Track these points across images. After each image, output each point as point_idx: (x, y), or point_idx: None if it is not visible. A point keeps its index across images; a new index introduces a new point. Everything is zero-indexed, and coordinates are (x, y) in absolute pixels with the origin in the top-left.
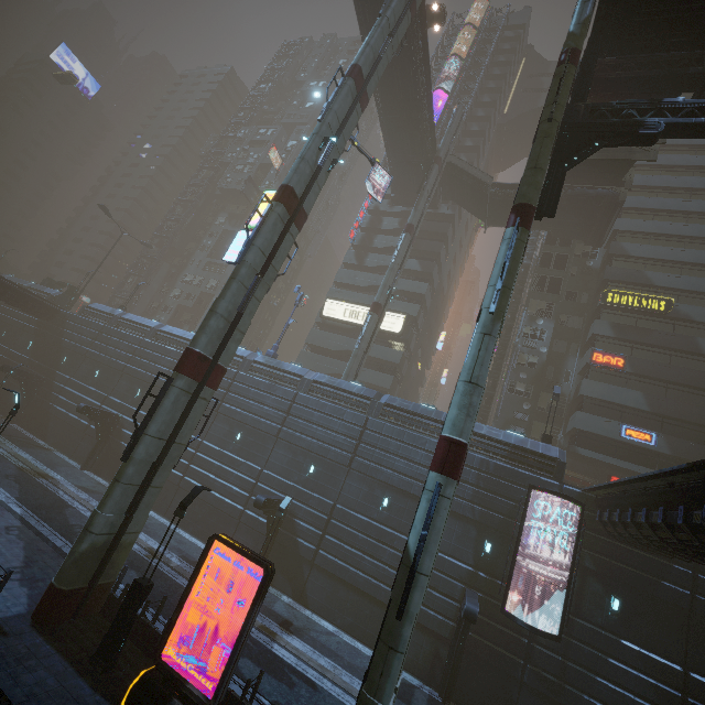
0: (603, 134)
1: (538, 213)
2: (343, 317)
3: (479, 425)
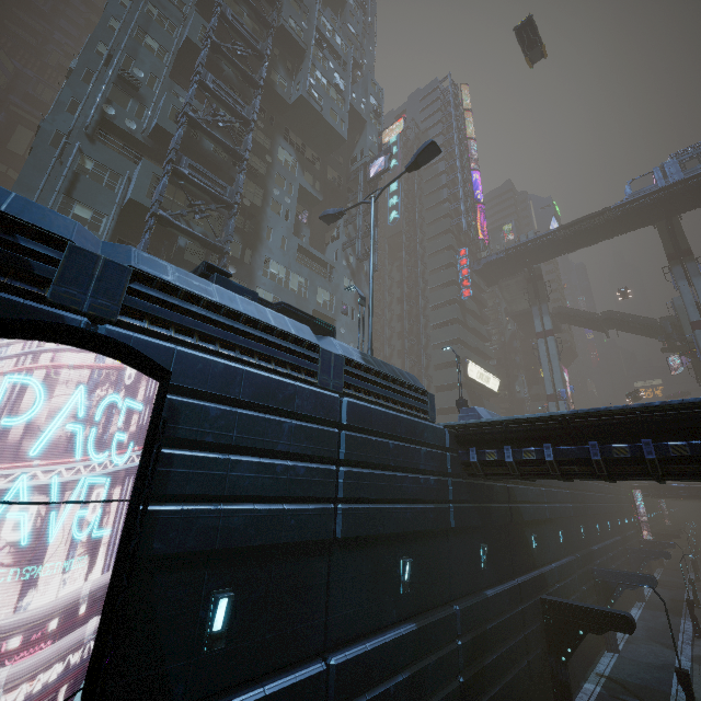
0: None
1: None
2: (476, 378)
3: None
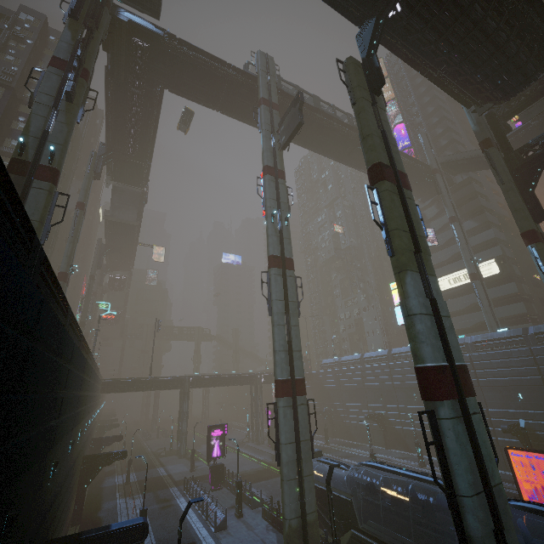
0: (537, 164)
1: (536, 222)
2: (450, 286)
3: None
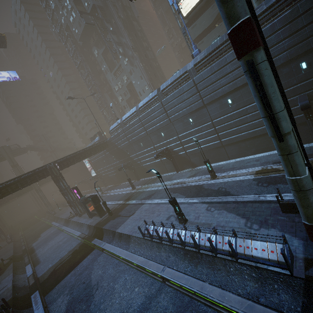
0: None
1: None
2: (196, 0)
3: None
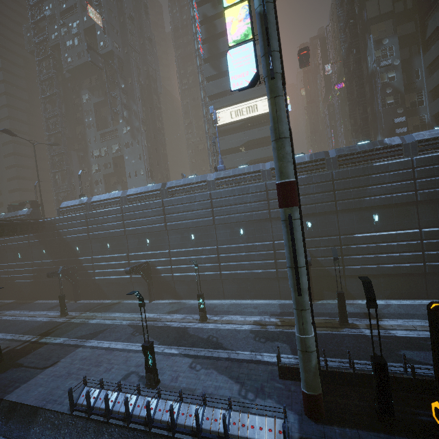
0: None
1: None
2: (231, 120)
3: (419, 134)
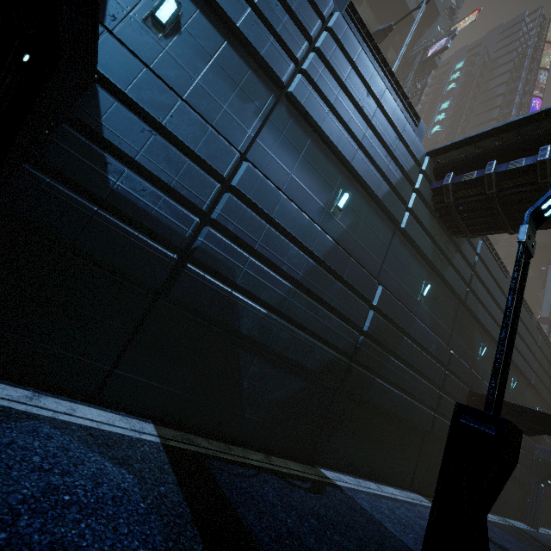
0: None
1: None
2: None
3: None
